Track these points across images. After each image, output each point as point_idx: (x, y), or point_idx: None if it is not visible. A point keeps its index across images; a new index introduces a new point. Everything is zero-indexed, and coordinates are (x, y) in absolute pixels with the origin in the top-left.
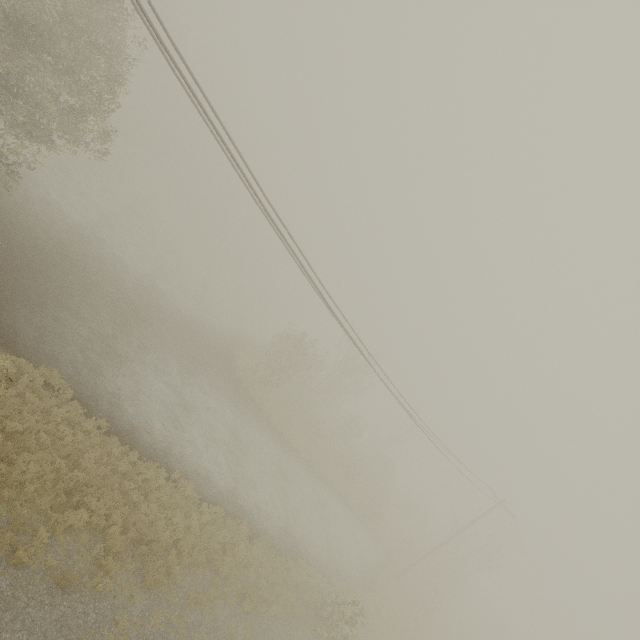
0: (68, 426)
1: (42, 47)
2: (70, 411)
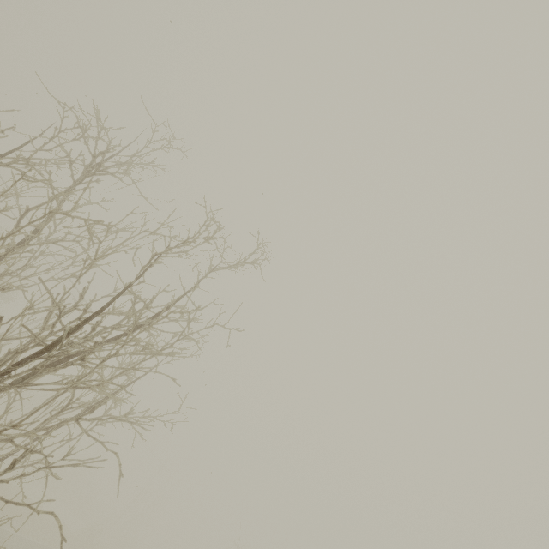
0: None
1: None
2: None
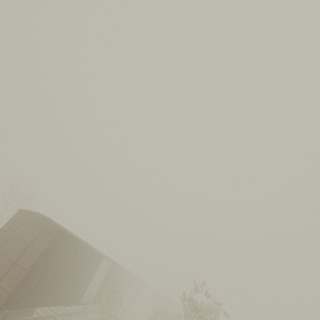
0: None
1: None
2: None
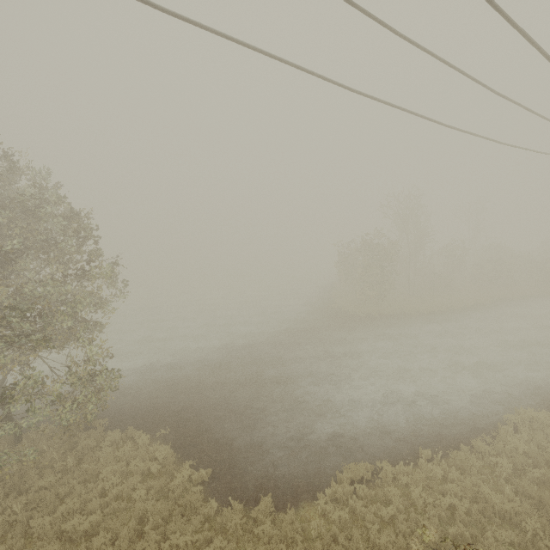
0: (428, 493)
1: (1, 258)
2: (409, 480)
